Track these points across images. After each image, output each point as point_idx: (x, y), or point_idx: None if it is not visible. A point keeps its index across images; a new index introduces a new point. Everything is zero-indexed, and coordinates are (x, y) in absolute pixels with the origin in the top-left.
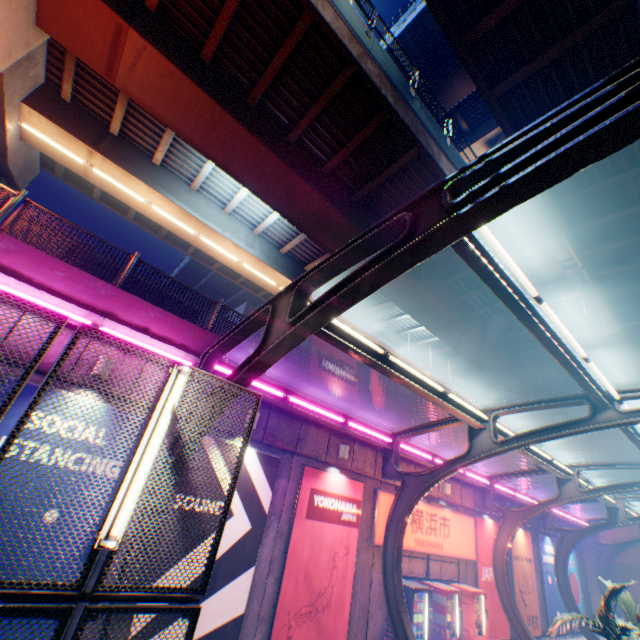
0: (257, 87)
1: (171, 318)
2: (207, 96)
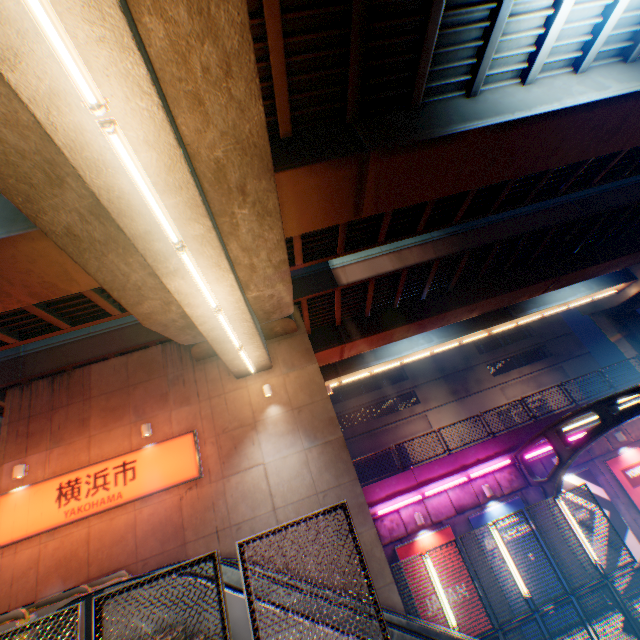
0: (394, 302)
1: (478, 446)
2: (384, 332)
